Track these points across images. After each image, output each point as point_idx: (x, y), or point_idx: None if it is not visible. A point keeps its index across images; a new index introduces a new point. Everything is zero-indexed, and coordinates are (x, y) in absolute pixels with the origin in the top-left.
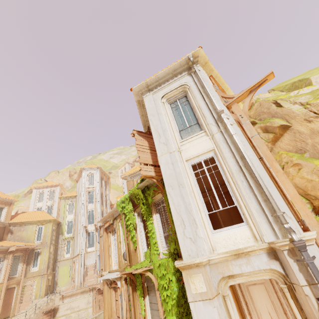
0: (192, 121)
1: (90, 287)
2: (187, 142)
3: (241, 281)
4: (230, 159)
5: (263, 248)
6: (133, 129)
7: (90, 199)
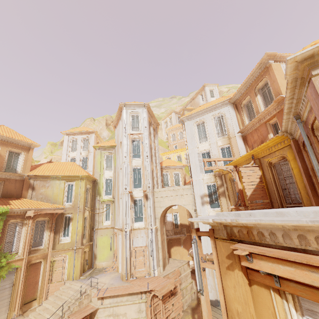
0: None
1: (142, 291)
2: None
3: None
4: None
5: None
6: None
7: (135, 151)
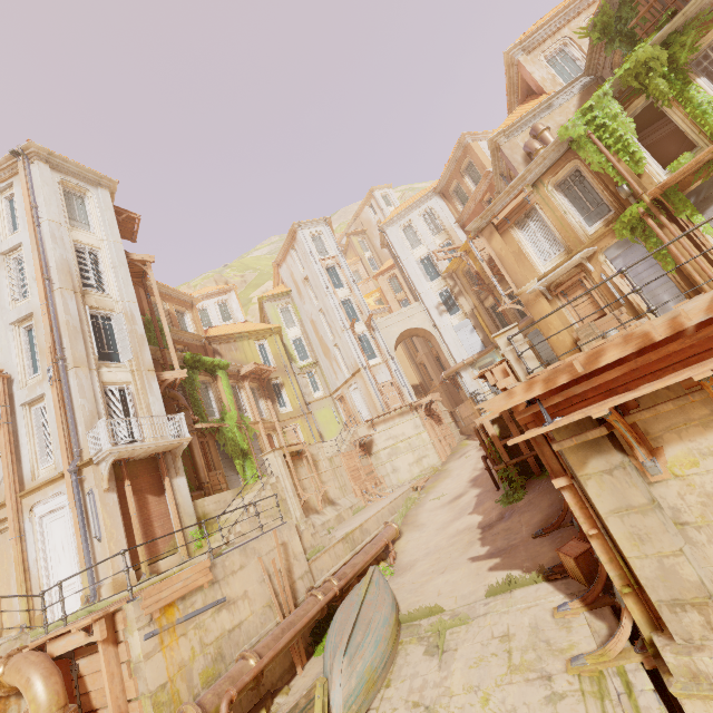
0: None
1: (414, 401)
2: None
3: None
4: None
5: None
6: None
7: (334, 281)
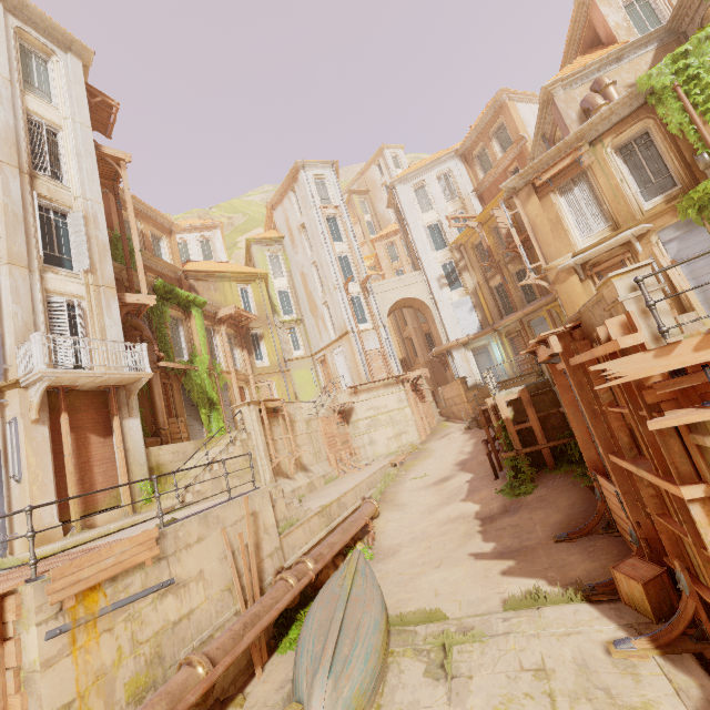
0: None
1: (402, 374)
2: None
3: None
4: None
5: None
6: None
7: (333, 233)
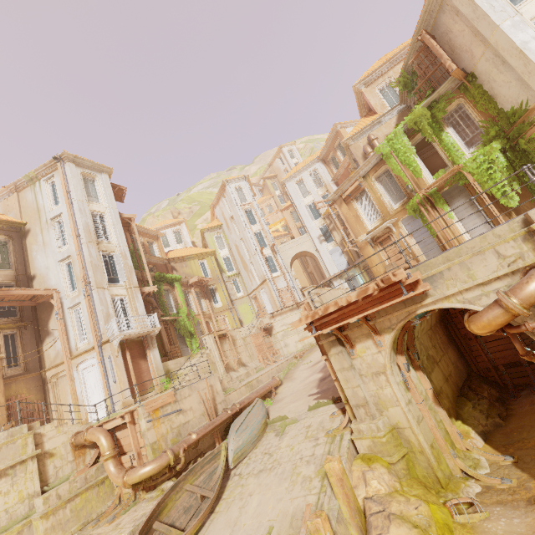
0: None
1: (300, 302)
2: (526, 5)
3: None
4: None
5: None
6: (423, 29)
7: (250, 219)
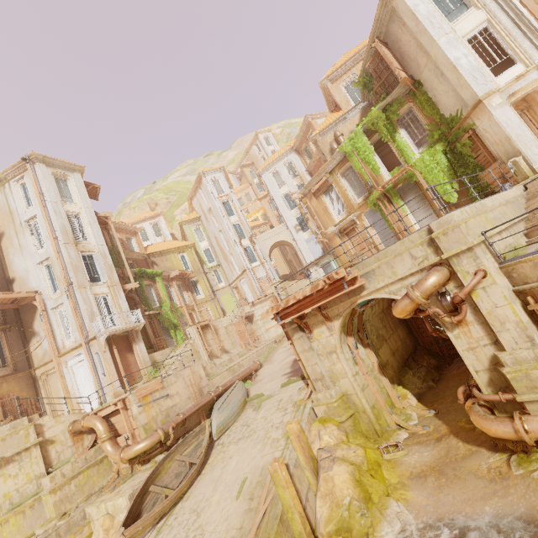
0: (457, 3)
1: None
2: (459, 22)
3: (519, 96)
4: (505, 21)
5: (535, 67)
6: (375, 37)
7: (228, 211)
